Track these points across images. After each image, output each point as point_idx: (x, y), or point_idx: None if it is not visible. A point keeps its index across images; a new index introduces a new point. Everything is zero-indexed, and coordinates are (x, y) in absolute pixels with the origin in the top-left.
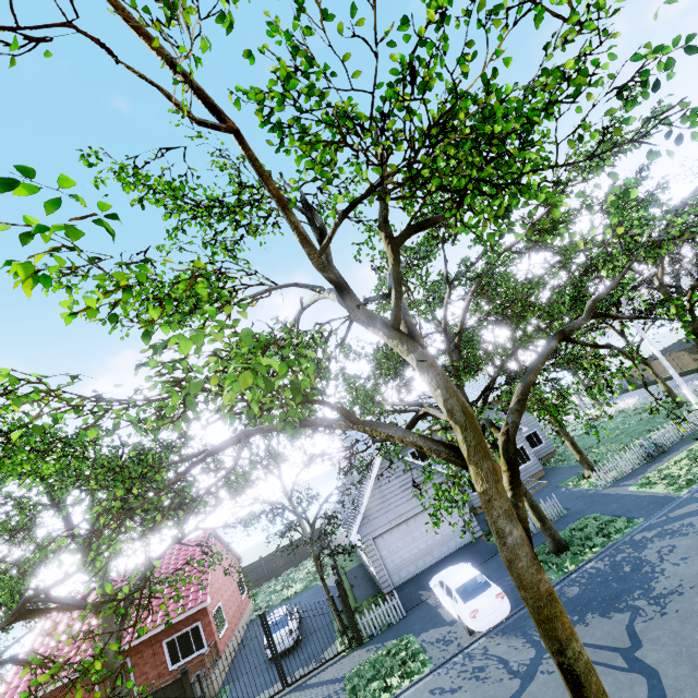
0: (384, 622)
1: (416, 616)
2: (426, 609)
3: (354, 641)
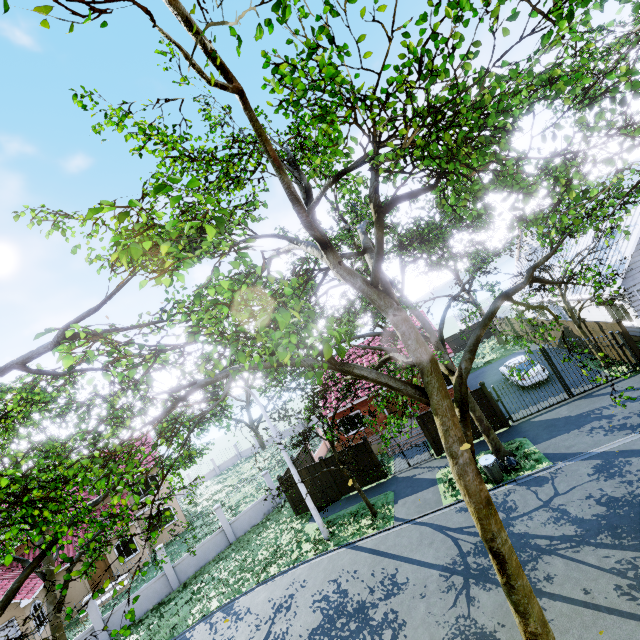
0: None
1: None
2: None
3: (638, 367)
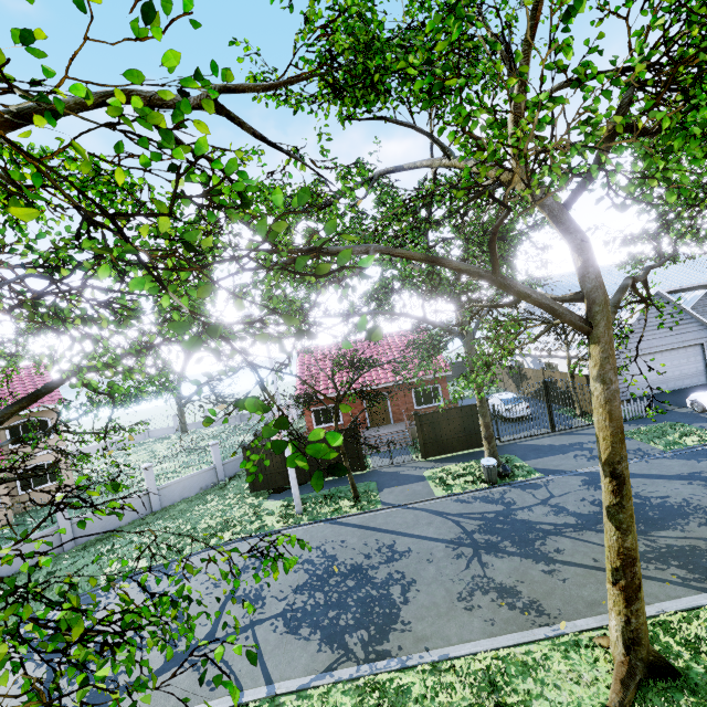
0: (637, 414)
1: (670, 416)
2: (680, 414)
3: None
